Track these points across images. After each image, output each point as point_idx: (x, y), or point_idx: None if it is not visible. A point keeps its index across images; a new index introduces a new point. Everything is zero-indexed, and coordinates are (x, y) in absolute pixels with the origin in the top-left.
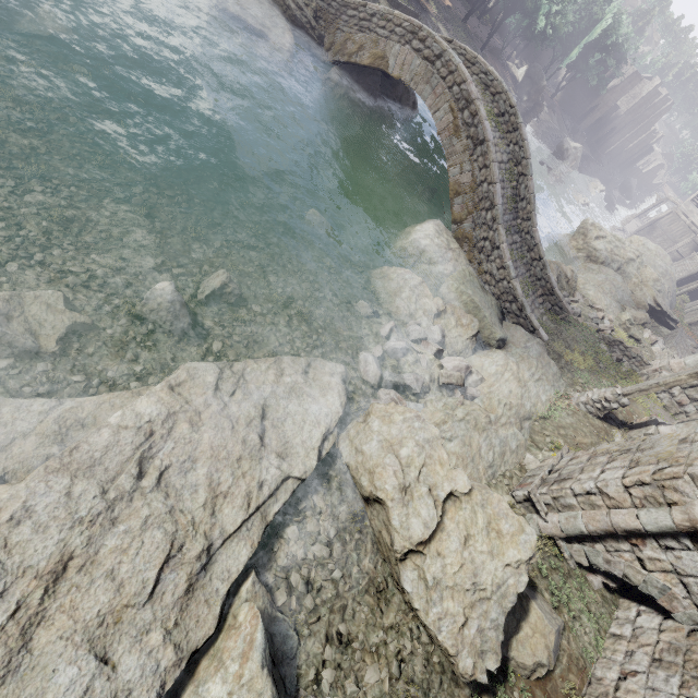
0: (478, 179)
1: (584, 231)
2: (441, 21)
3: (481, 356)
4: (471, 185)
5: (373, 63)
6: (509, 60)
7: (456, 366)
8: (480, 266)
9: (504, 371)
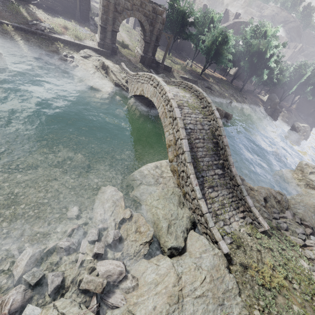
0: (176, 137)
1: (300, 168)
2: (213, 82)
3: (153, 260)
4: (173, 141)
5: (140, 93)
6: (260, 94)
7: (108, 271)
8: (182, 188)
9: (160, 281)
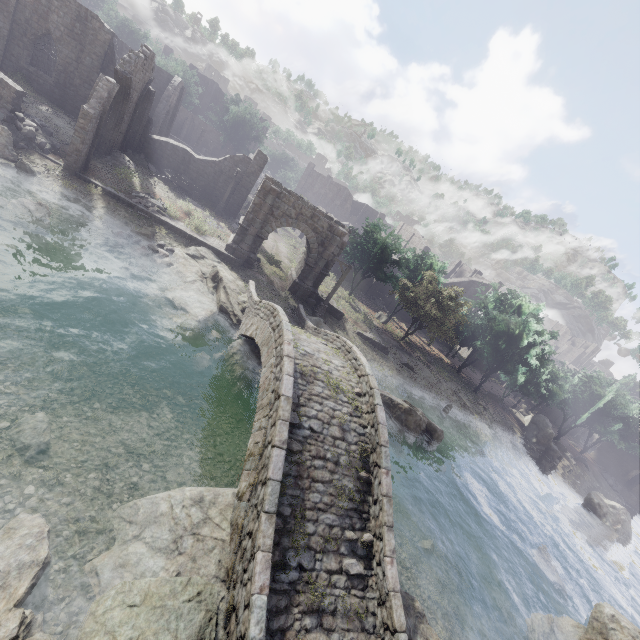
0: (267, 438)
1: (600, 627)
2: (422, 360)
3: None
4: (260, 446)
5: (251, 334)
6: (516, 408)
7: None
8: (232, 589)
9: None
